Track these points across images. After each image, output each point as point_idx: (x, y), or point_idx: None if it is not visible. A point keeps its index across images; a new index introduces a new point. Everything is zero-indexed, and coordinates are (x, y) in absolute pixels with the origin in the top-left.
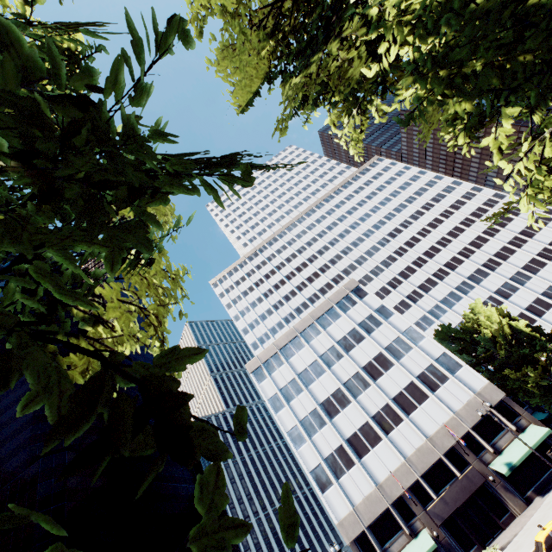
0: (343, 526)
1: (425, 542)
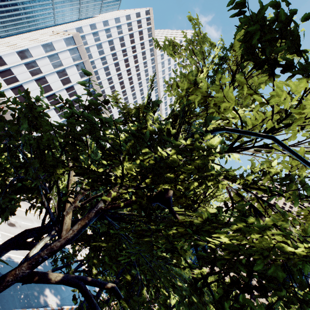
0: None
1: None
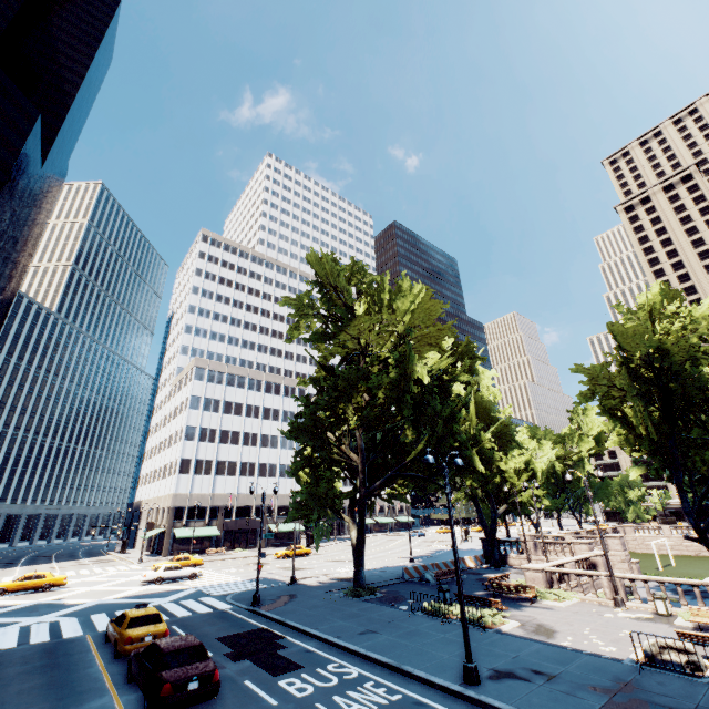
0: (177, 497)
1: (215, 531)
